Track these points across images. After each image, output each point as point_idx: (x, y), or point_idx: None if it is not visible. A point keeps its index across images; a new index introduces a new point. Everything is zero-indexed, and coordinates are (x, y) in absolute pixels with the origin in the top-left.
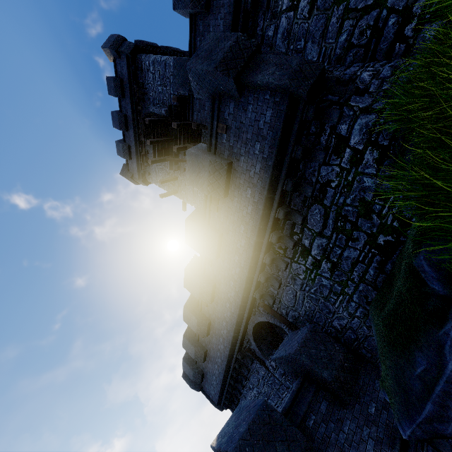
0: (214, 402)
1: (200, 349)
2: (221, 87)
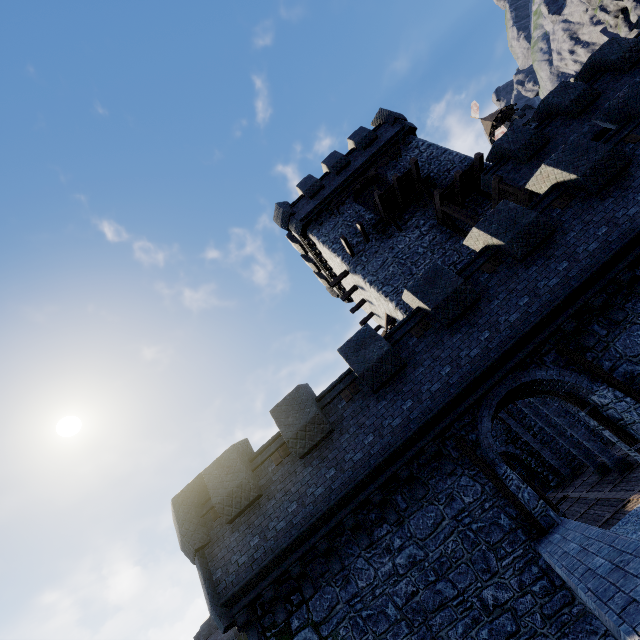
0: (216, 595)
1: (326, 420)
2: None
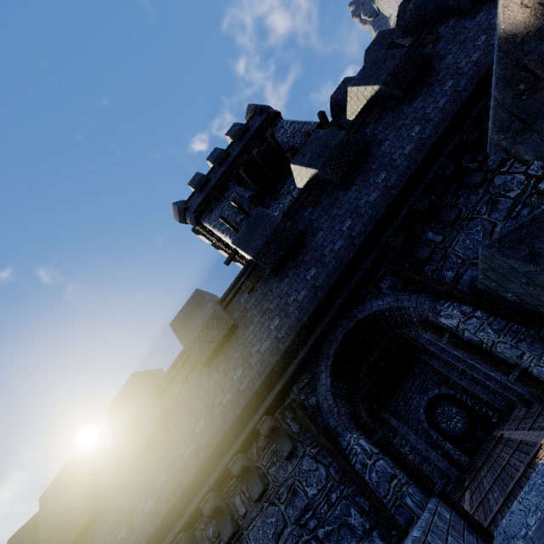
0: None
1: (157, 409)
2: (450, 3)
